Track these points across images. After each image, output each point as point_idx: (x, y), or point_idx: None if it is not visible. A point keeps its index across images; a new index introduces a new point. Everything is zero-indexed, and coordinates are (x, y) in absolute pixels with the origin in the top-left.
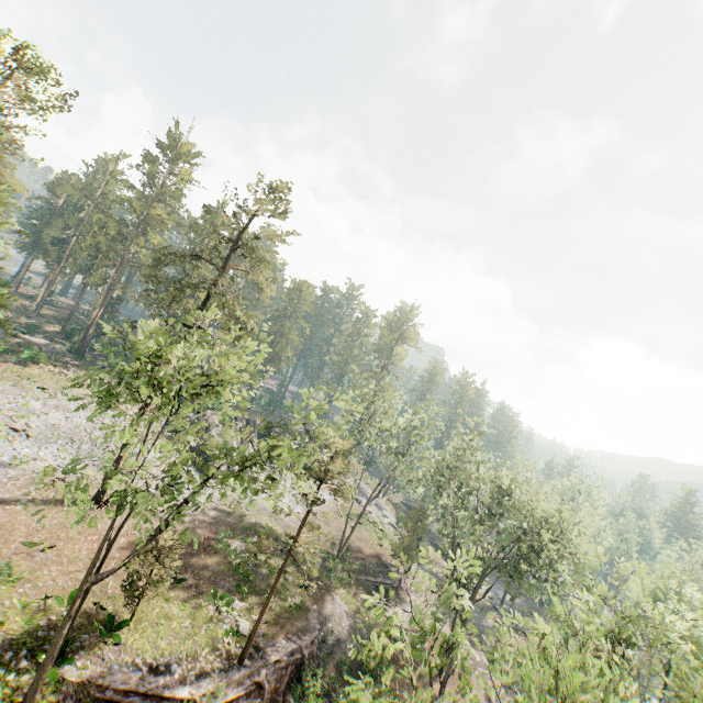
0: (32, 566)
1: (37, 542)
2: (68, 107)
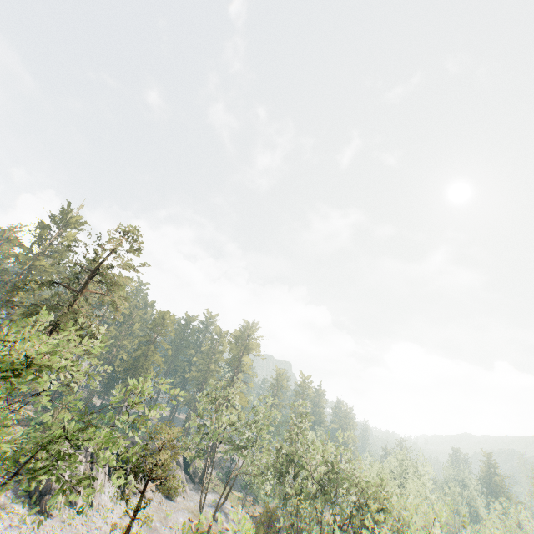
0: None
1: None
2: None
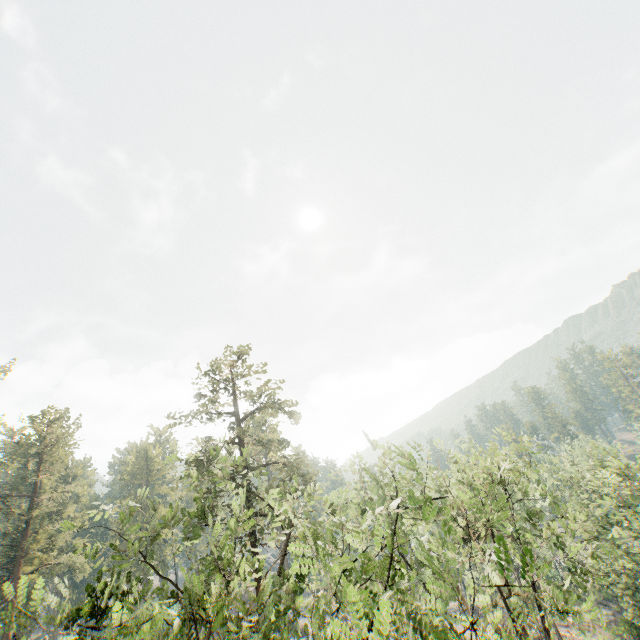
0: None
1: None
2: None
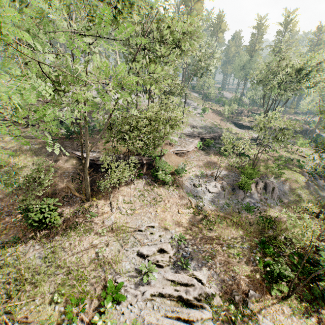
0: None
1: None
2: None
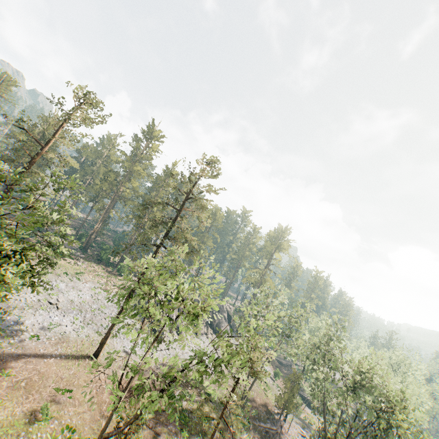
0: (58, 406)
1: (61, 387)
2: (104, 119)
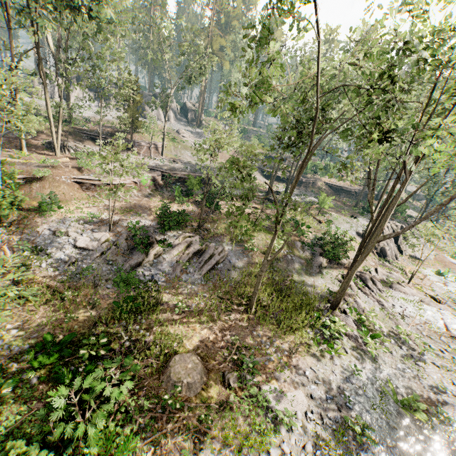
0: None
1: None
2: None
